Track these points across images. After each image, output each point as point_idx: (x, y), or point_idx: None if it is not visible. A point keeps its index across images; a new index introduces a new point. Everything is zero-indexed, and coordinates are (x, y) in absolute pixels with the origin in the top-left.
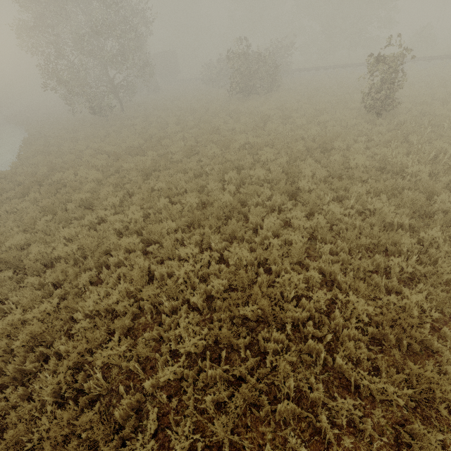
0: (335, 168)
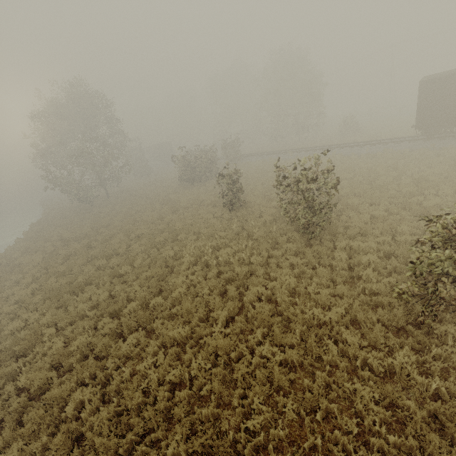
0: (157, 256)
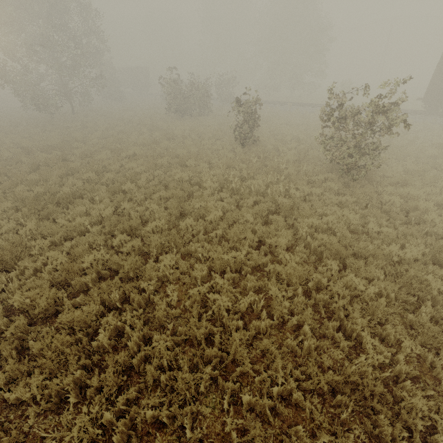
0: (167, 178)
